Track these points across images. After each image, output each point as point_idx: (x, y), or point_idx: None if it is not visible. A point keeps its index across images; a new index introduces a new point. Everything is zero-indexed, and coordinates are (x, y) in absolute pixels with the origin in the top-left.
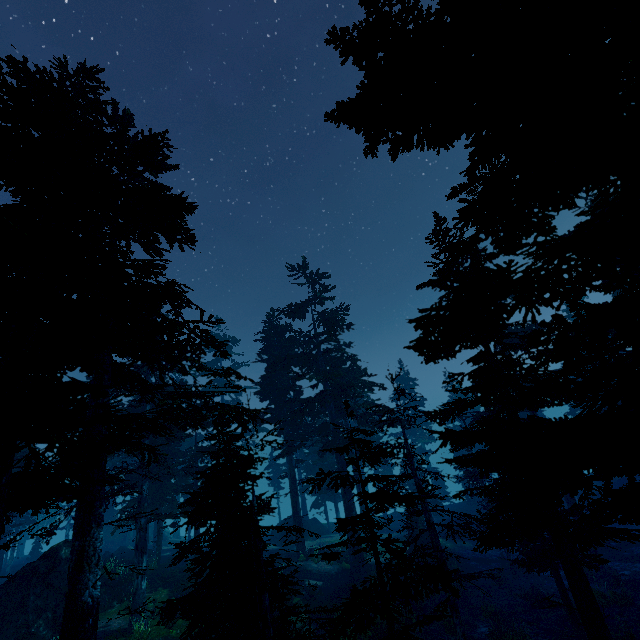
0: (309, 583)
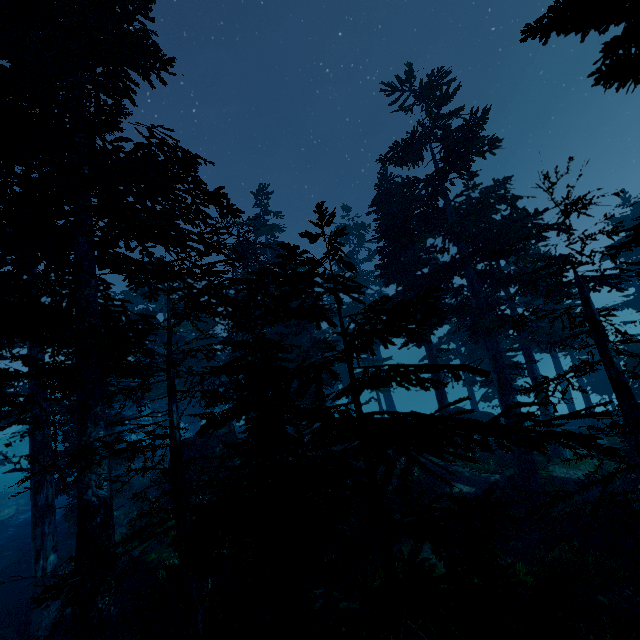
0: (450, 490)
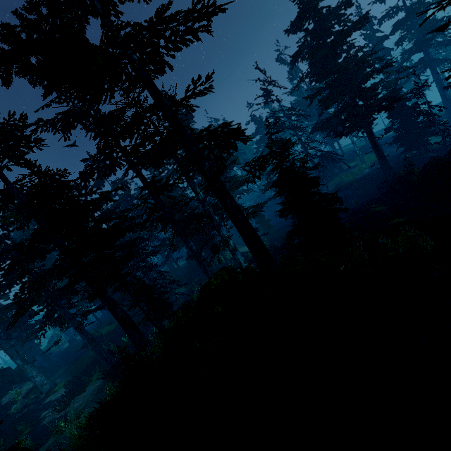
0: None
